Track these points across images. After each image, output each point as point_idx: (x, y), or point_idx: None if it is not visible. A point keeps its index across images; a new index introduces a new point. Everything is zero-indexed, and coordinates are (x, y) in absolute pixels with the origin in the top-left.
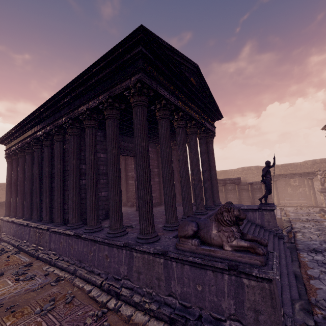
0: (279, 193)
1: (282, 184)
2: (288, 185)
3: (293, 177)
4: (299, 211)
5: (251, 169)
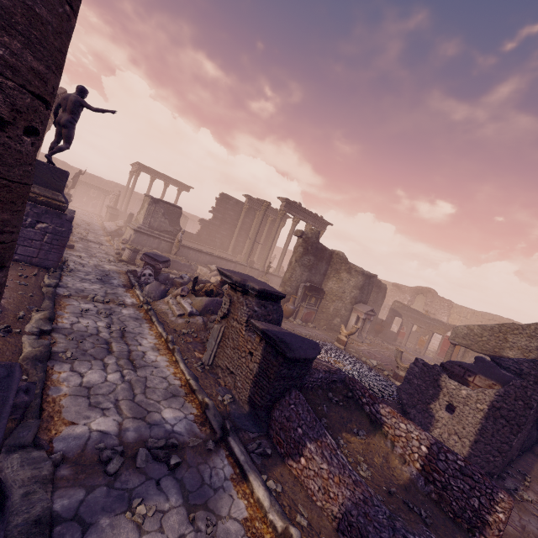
0: (76, 198)
1: (82, 191)
2: (87, 194)
3: (94, 188)
4: (85, 212)
5: (56, 162)
